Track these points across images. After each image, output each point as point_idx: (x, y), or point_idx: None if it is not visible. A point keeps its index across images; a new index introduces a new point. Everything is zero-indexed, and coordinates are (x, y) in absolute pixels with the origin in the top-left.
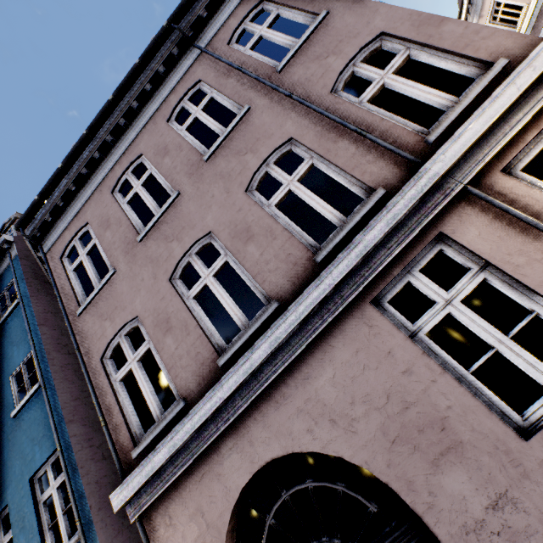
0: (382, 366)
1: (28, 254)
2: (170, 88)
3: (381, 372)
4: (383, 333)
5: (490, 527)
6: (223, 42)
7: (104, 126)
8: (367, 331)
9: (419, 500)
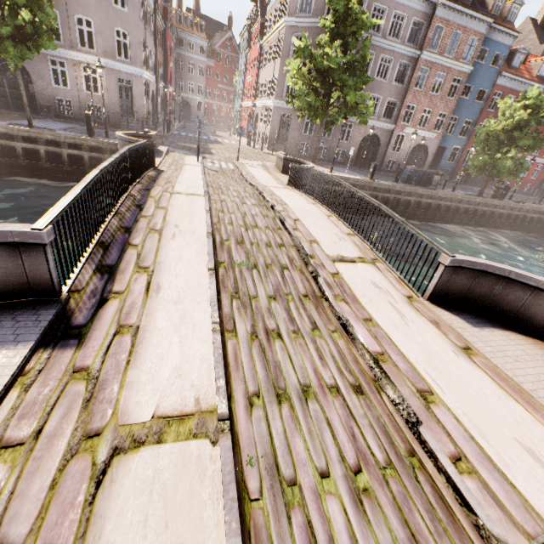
0: (42, 65)
1: None
2: None
3: (41, 65)
4: (46, 62)
5: (41, 88)
6: None
7: None
8: (44, 59)
9: (34, 80)
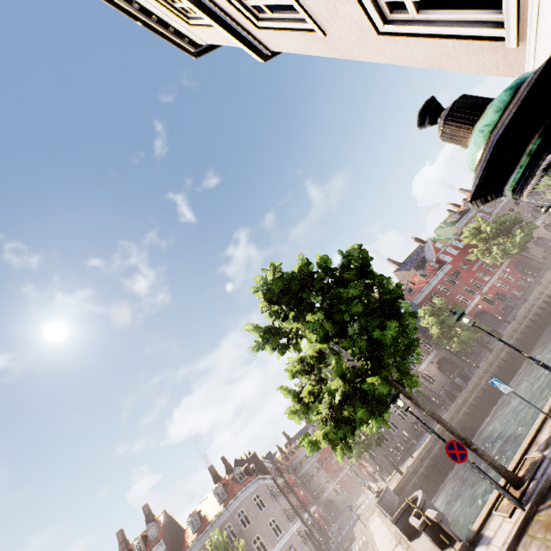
0: None
1: (167, 546)
2: (223, 520)
3: None
4: None
5: None
6: (235, 514)
7: (208, 526)
8: None
9: None
